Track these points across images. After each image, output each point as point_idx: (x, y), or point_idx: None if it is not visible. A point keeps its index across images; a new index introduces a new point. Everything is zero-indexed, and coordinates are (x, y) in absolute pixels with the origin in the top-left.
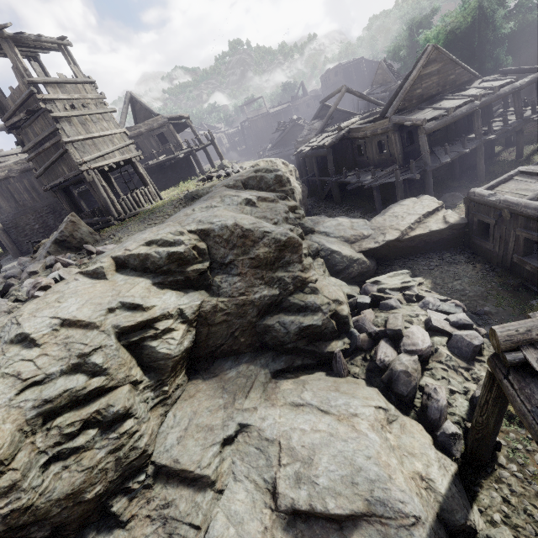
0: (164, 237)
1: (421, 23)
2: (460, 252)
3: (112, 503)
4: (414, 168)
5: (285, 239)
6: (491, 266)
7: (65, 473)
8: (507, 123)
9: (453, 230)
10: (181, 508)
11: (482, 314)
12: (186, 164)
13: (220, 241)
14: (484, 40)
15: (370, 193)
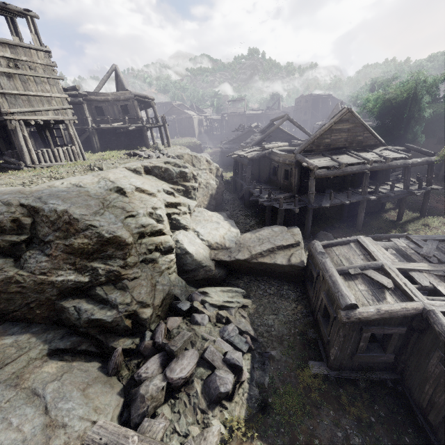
0: None
1: (382, 84)
2: (296, 289)
3: None
4: (297, 202)
5: (110, 236)
6: (308, 312)
7: None
8: (393, 190)
9: (293, 269)
10: None
11: (266, 357)
12: (139, 135)
13: (46, 221)
14: (410, 115)
15: (273, 207)
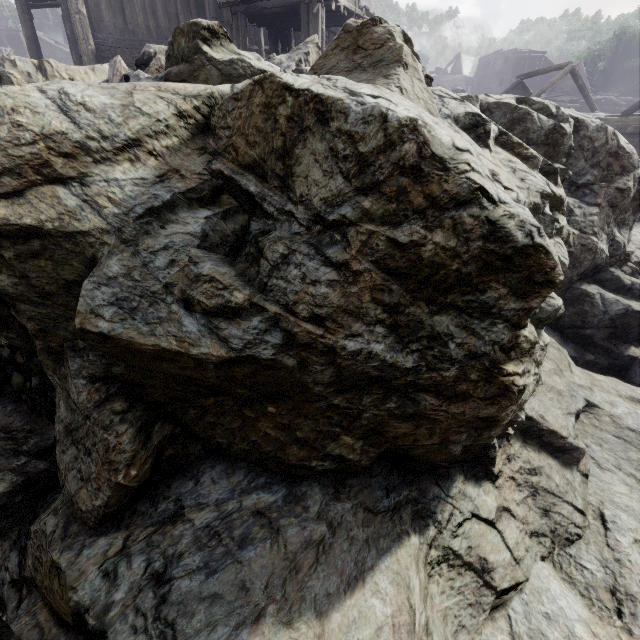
0: (543, 101)
1: (636, 37)
2: None
3: (493, 442)
4: None
5: None
6: None
7: None
8: None
9: None
10: (557, 482)
11: None
12: None
13: (588, 148)
14: None
15: None
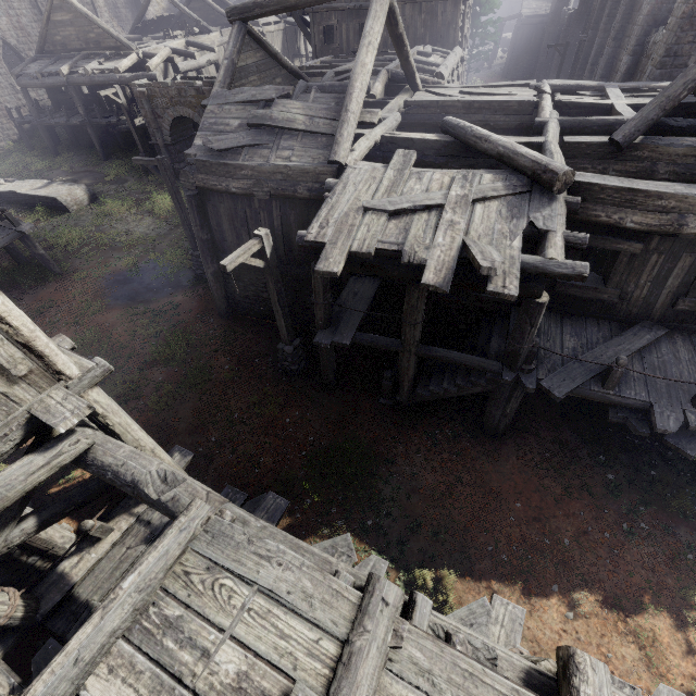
0: None
1: None
2: None
3: None
4: None
5: None
6: None
7: None
8: None
9: None
10: None
11: None
12: None
13: None
14: None
15: None
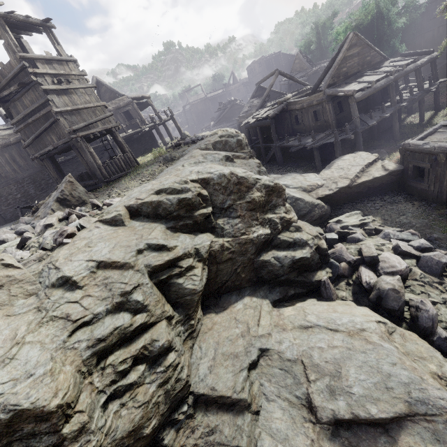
0: (171, 186)
1: (325, 24)
2: (397, 194)
3: (162, 436)
4: (349, 130)
5: (272, 184)
6: (427, 202)
7: (124, 411)
8: (412, 94)
9: (392, 176)
10: (226, 433)
11: (433, 240)
12: (149, 137)
13: (219, 188)
14: (383, 33)
15: (307, 155)
